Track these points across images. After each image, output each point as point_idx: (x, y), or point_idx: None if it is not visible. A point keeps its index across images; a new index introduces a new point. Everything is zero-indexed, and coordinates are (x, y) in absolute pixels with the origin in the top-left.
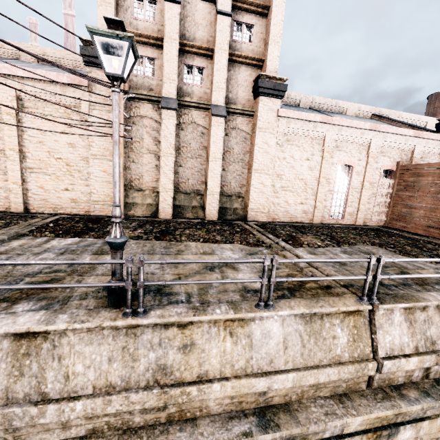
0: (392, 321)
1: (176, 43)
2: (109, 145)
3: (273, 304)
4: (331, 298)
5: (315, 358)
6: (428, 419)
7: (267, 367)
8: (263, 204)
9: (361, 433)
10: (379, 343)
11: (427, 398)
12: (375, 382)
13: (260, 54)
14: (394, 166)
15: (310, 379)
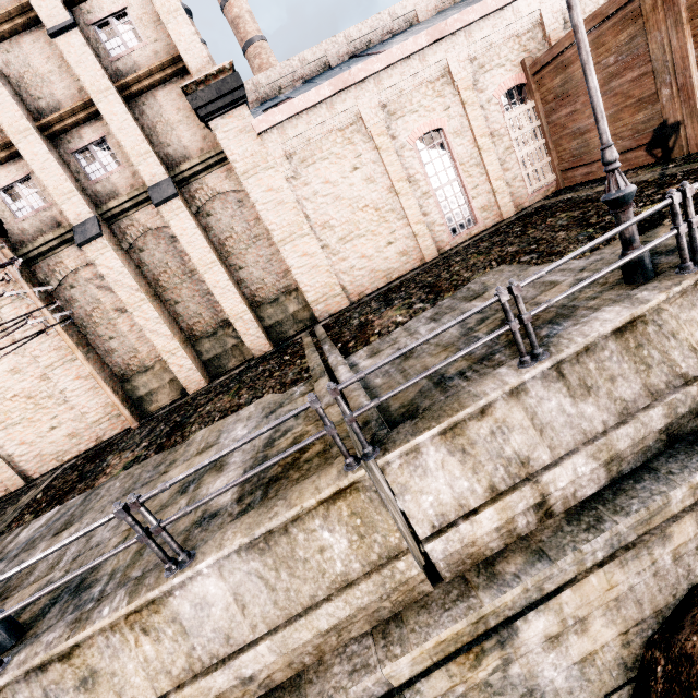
0: (423, 468)
1: (32, 134)
2: (57, 341)
3: (193, 554)
4: (302, 485)
5: (302, 597)
6: (570, 585)
7: (226, 649)
8: (328, 283)
9: (445, 662)
10: (413, 517)
11: (538, 564)
12: (446, 572)
13: (170, 50)
14: (519, 76)
15: (301, 635)
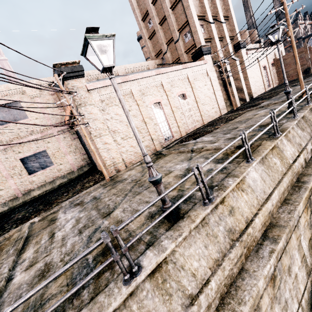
0: None
1: (217, 38)
2: (217, 84)
3: None
4: None
5: None
6: None
7: None
8: (254, 90)
9: None
10: None
11: None
12: None
13: (231, 34)
14: (273, 61)
15: None
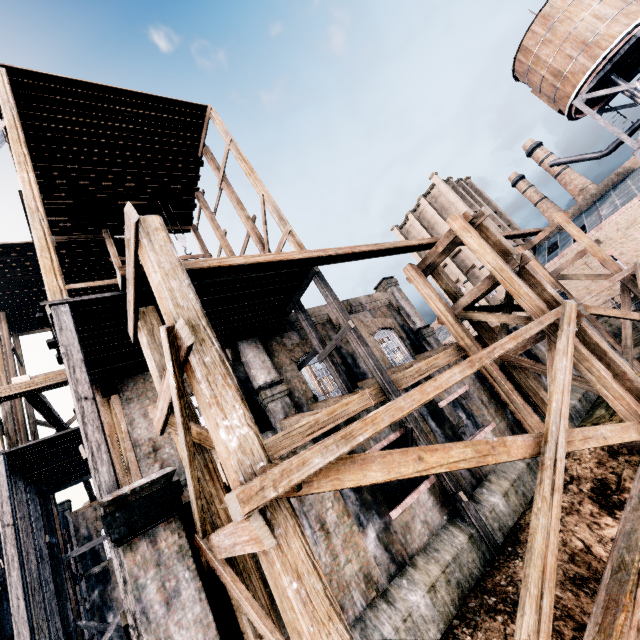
0: None
1: None
2: None
3: None
4: None
5: None
6: None
7: None
8: None
9: None
10: None
11: None
12: None
13: None
14: None
15: None
